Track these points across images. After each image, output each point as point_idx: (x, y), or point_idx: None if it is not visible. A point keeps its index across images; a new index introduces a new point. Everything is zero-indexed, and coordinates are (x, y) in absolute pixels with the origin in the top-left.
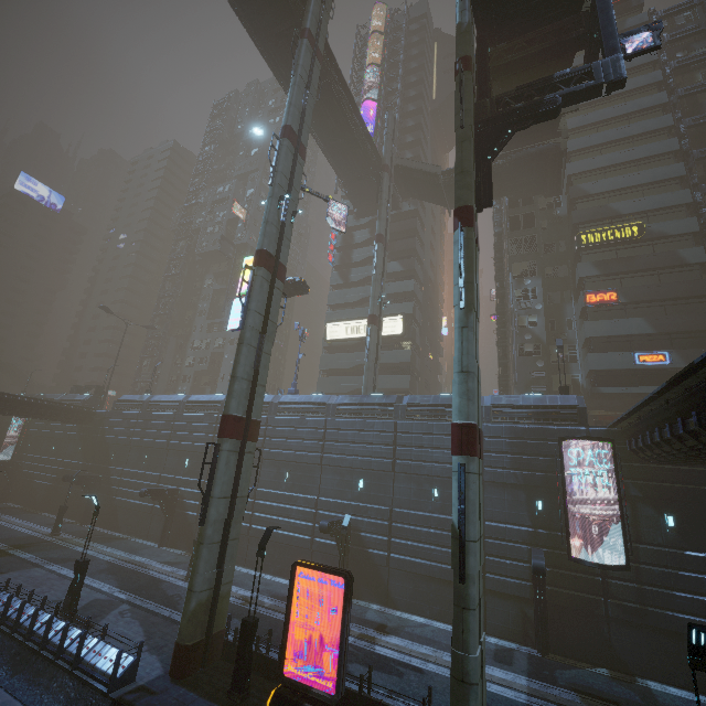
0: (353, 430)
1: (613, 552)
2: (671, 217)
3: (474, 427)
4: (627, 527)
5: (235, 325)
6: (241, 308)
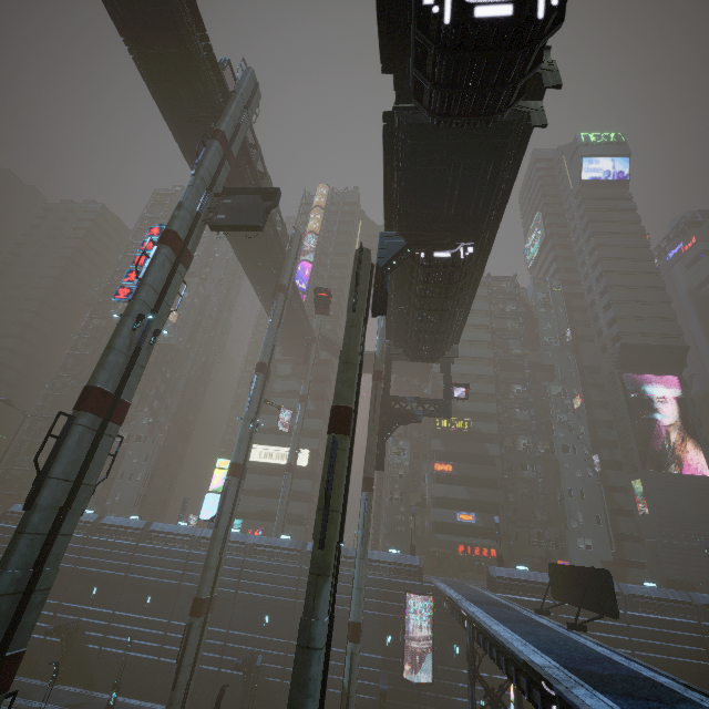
0: (266, 571)
1: (427, 672)
2: (485, 420)
3: (361, 624)
4: (435, 654)
5: (206, 516)
6: (212, 502)
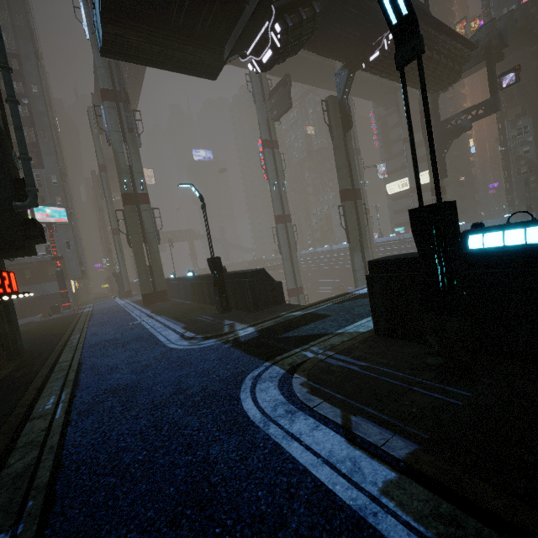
0: (414, 250)
1: None
2: None
3: None
4: None
5: None
6: None
